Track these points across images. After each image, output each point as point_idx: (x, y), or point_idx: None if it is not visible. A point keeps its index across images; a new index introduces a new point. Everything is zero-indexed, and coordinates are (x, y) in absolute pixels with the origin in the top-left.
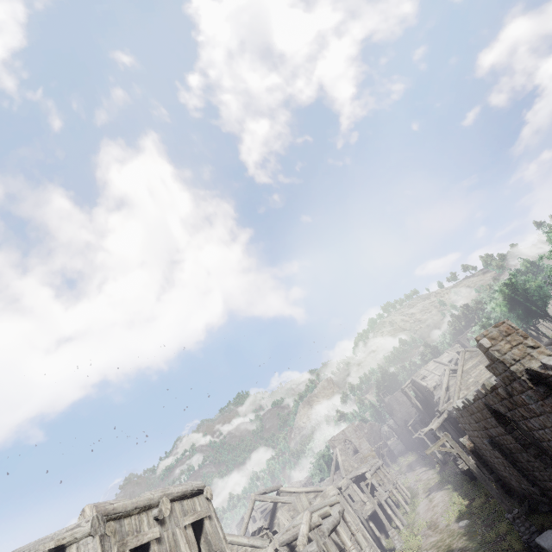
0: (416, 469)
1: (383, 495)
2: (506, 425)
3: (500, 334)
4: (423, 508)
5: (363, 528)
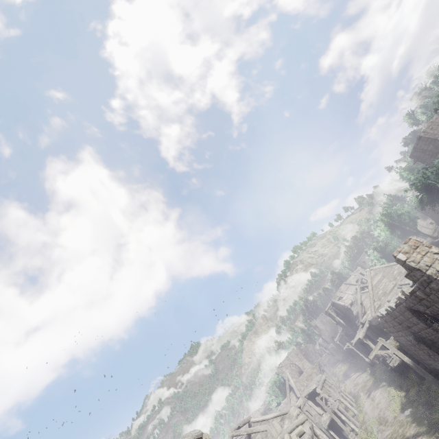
0: (351, 376)
1: (334, 404)
2: (426, 321)
3: (410, 248)
4: (368, 408)
5: (327, 438)
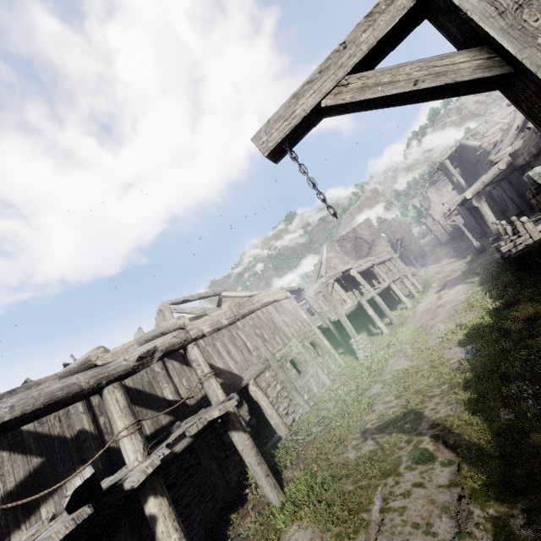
0: (441, 262)
1: (367, 294)
2: None
3: None
4: (423, 307)
5: (319, 334)
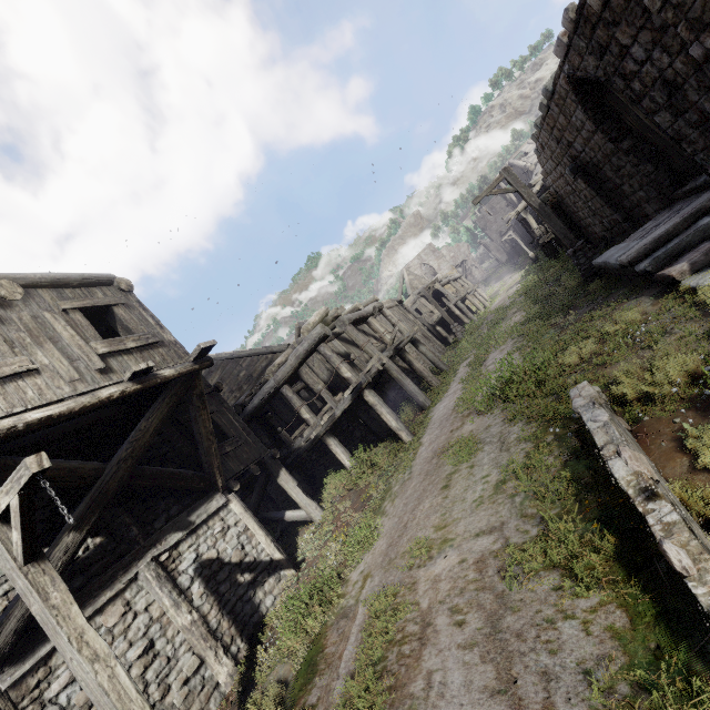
0: (504, 278)
1: (452, 300)
2: (597, 112)
3: None
4: (496, 303)
5: (425, 330)
